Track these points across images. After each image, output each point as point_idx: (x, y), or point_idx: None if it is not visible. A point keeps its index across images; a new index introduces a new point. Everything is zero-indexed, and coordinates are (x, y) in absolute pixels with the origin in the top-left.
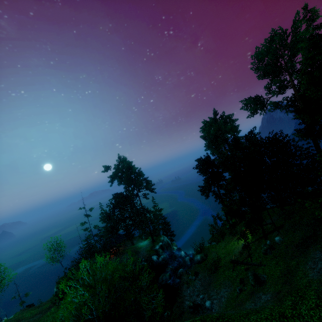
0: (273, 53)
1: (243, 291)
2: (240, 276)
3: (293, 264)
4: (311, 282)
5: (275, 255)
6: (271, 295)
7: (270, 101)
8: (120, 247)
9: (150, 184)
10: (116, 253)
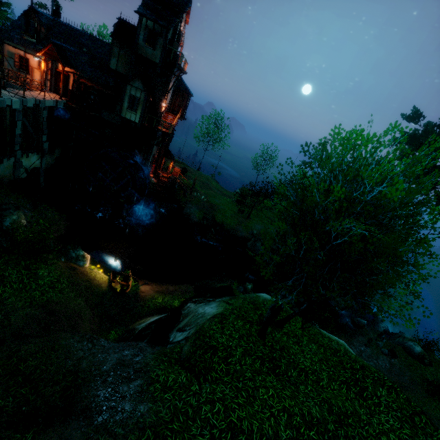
0: None
1: None
2: None
3: None
4: None
5: None
6: None
7: None
8: None
9: None
10: None
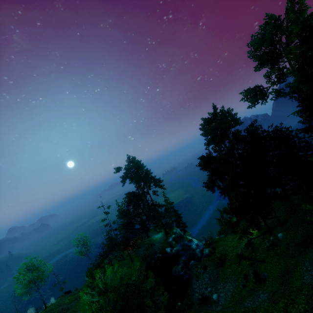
0: (269, 41)
1: (246, 286)
2: (245, 271)
3: (292, 263)
4: (304, 285)
5: (277, 253)
6: (268, 294)
7: (272, 89)
8: (138, 239)
9: (158, 182)
10: (133, 247)
